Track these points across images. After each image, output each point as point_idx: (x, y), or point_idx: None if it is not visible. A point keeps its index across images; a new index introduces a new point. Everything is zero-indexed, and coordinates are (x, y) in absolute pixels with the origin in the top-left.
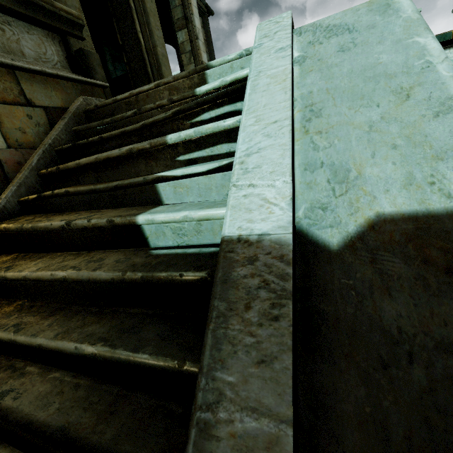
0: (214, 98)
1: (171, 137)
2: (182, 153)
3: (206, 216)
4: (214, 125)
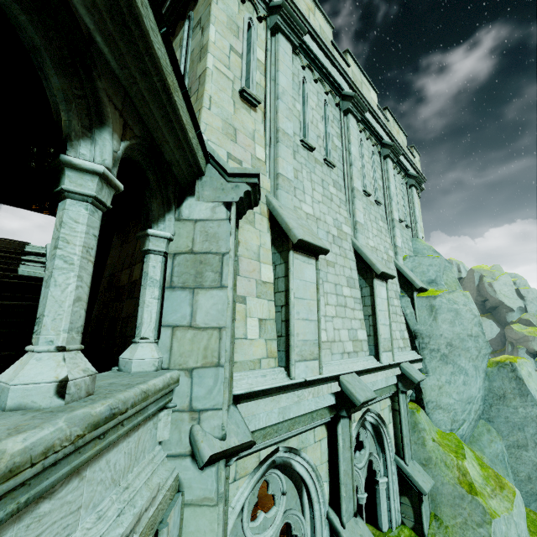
0: (35, 254)
1: (24, 257)
2: (25, 262)
3: (39, 272)
4: (38, 259)
